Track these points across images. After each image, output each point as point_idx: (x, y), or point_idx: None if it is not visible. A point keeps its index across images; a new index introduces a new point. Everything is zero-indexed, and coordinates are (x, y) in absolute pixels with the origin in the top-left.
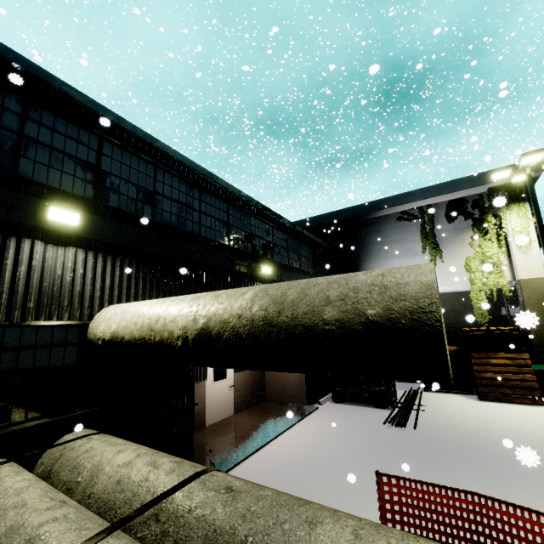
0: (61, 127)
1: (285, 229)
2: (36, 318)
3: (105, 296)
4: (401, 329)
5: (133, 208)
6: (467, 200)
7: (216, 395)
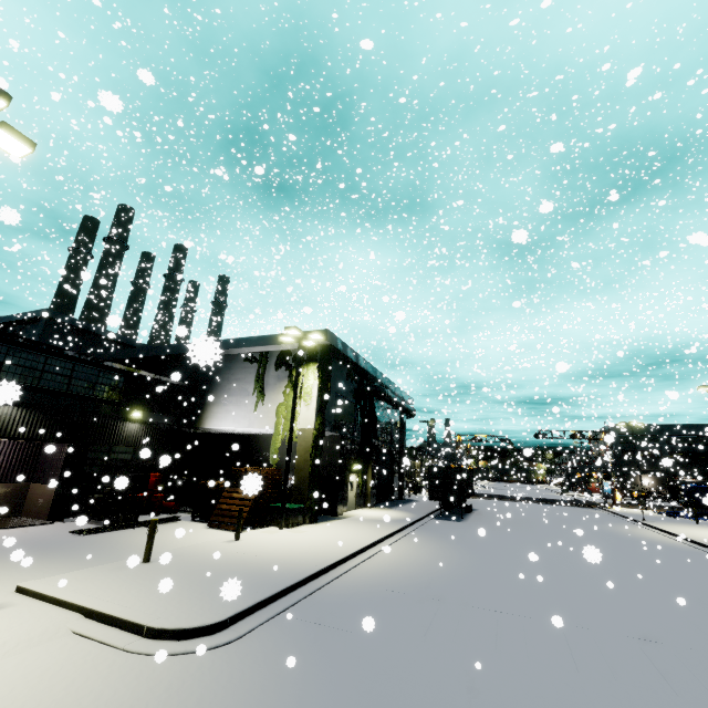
0: None
1: (68, 359)
2: None
3: None
4: None
5: None
6: (291, 353)
7: None
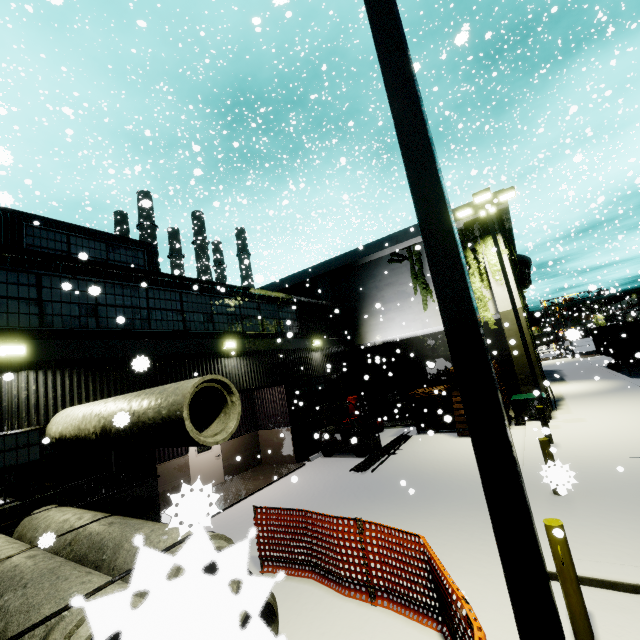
0: (2, 278)
1: (254, 299)
2: (1, 430)
3: (58, 403)
4: (173, 421)
5: (77, 324)
6: None
7: (202, 466)
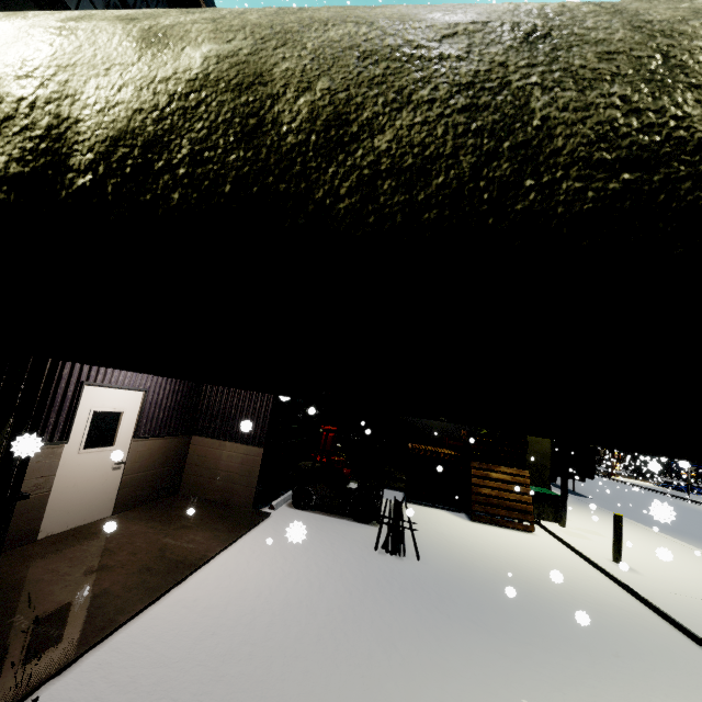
0: None
1: None
2: None
3: None
4: None
5: None
6: None
7: (81, 476)
